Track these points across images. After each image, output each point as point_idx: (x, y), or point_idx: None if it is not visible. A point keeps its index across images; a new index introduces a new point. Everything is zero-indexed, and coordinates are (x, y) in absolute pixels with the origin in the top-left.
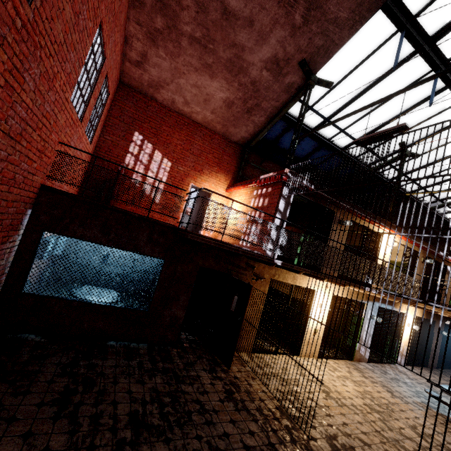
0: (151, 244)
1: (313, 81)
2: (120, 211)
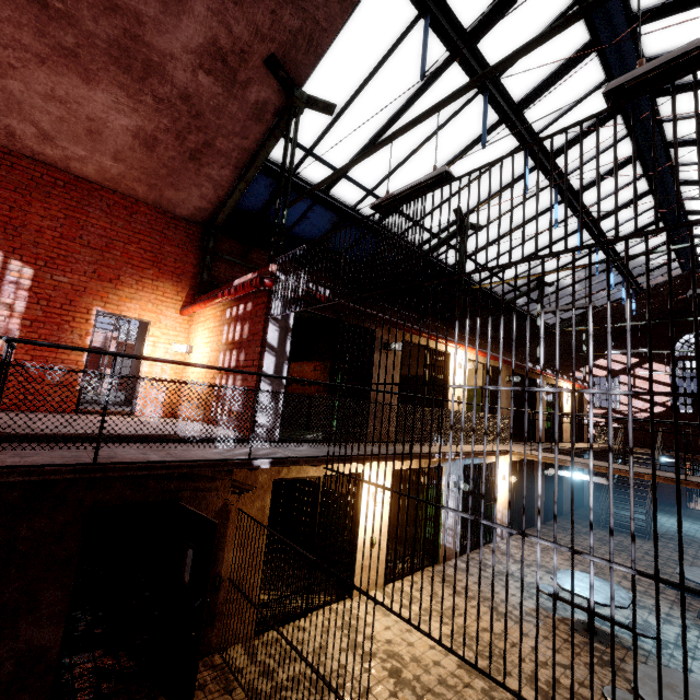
0: None
1: (300, 99)
2: None
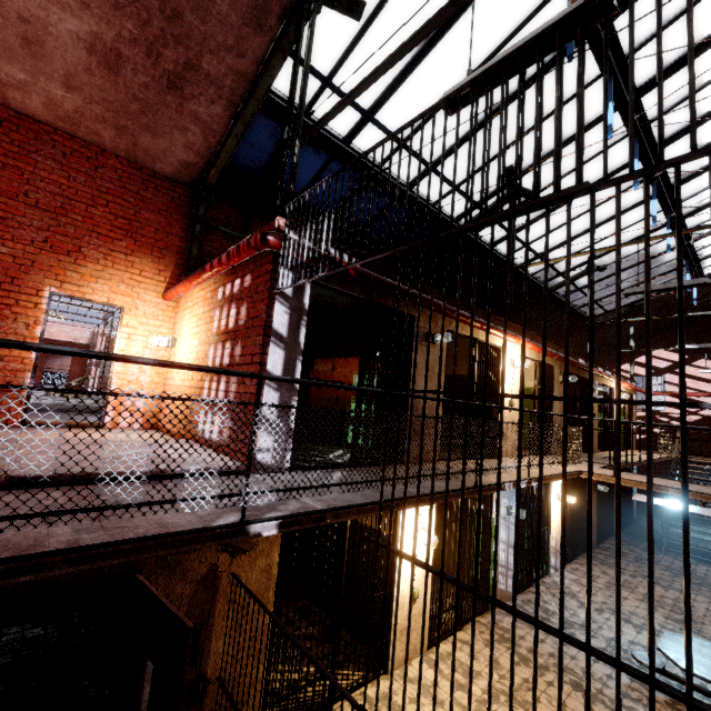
0: None
1: None
2: None
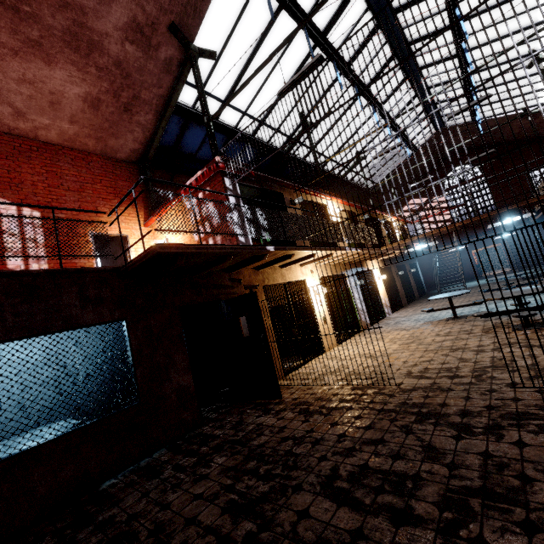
0: (92, 305)
1: (195, 51)
2: (3, 275)
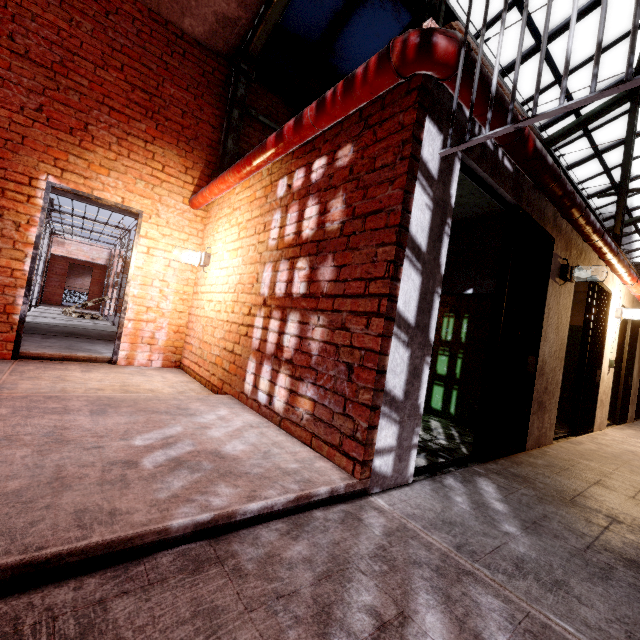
0: None
1: None
2: None
